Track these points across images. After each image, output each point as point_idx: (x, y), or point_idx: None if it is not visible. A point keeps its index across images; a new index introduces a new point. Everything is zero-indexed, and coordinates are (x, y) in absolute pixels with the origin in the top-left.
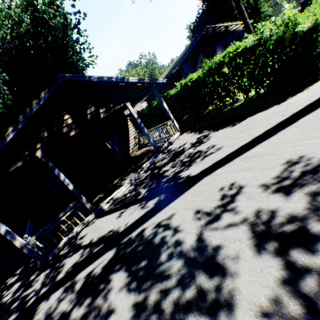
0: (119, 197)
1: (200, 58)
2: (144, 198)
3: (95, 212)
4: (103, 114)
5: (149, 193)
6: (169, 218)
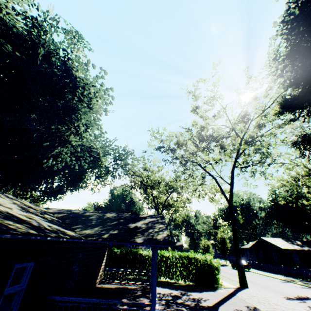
0: (159, 309)
1: None
2: (191, 310)
3: None
4: None
5: (192, 309)
6: None
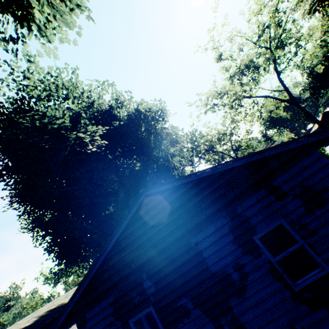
0: None
1: None
2: None
3: None
4: None
5: None
6: None
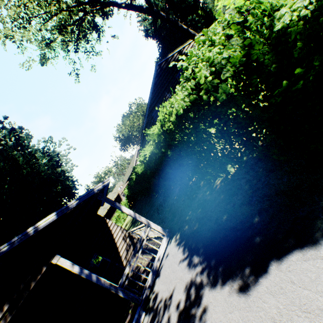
0: None
1: (167, 97)
2: None
3: None
4: (4, 320)
5: None
6: None
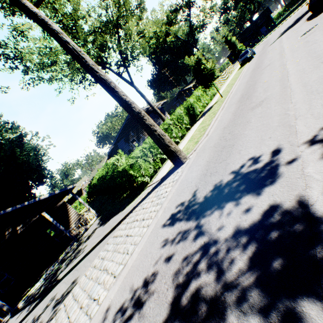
0: (33, 293)
1: (131, 134)
2: (36, 298)
3: (11, 312)
4: (20, 230)
5: (40, 293)
6: (25, 322)
